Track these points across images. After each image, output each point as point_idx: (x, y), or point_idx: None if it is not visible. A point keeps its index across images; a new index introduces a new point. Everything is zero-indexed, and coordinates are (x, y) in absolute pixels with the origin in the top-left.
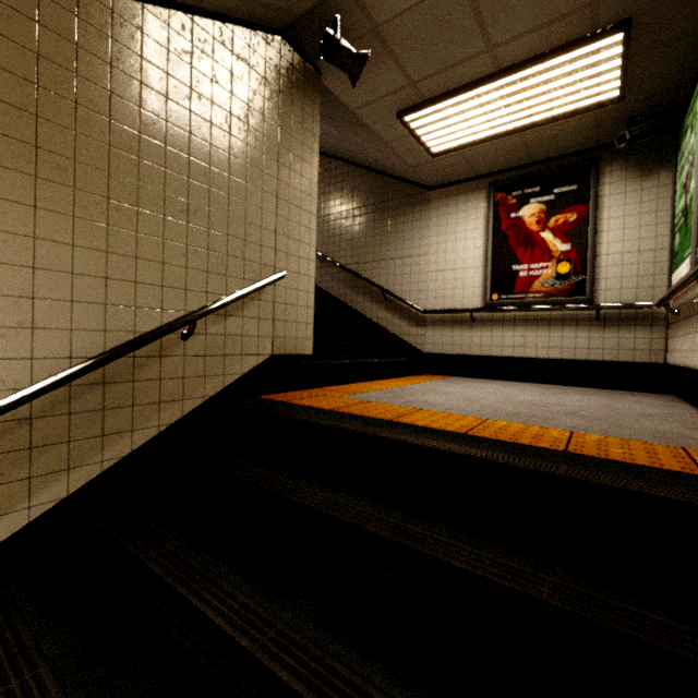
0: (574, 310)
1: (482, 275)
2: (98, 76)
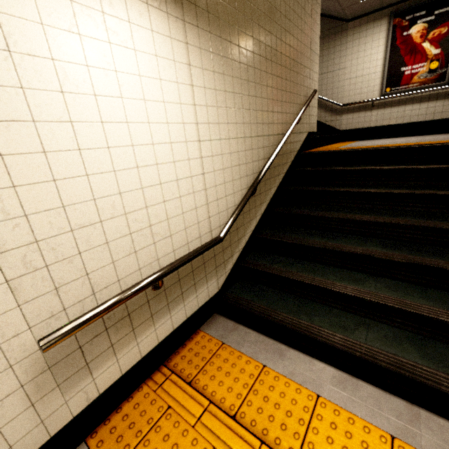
0: (437, 91)
1: (380, 77)
2: (278, 6)
